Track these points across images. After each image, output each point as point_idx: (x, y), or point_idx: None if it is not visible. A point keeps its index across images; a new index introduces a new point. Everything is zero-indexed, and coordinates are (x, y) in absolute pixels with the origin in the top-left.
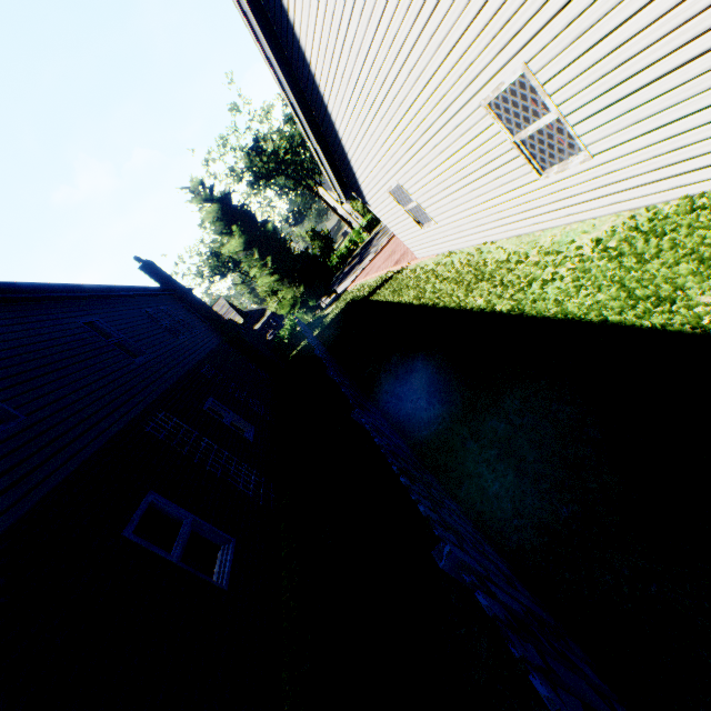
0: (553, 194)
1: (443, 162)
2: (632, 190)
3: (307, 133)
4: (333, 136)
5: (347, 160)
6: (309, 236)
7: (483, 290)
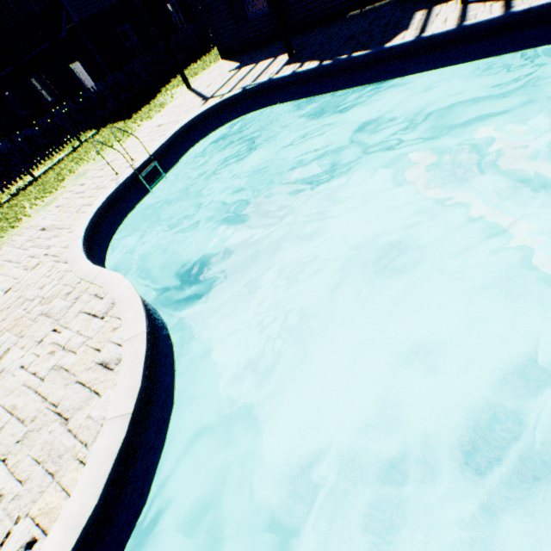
0: None
1: None
2: None
3: None
4: None
5: None
6: None
7: None
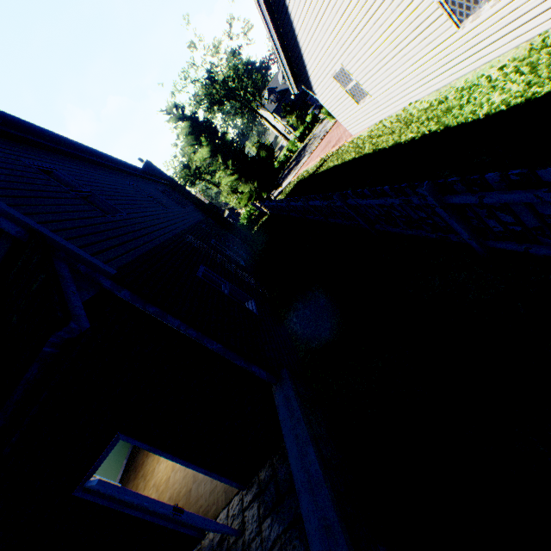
0: (468, 43)
1: (381, 36)
2: (529, 22)
3: (271, 34)
4: (291, 34)
5: (300, 55)
6: (255, 147)
7: (413, 129)
